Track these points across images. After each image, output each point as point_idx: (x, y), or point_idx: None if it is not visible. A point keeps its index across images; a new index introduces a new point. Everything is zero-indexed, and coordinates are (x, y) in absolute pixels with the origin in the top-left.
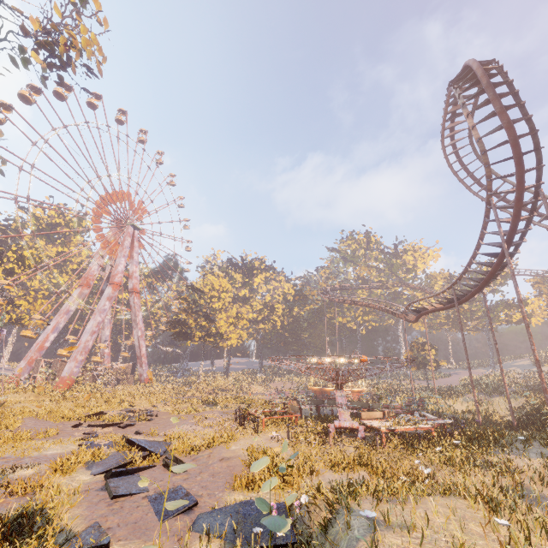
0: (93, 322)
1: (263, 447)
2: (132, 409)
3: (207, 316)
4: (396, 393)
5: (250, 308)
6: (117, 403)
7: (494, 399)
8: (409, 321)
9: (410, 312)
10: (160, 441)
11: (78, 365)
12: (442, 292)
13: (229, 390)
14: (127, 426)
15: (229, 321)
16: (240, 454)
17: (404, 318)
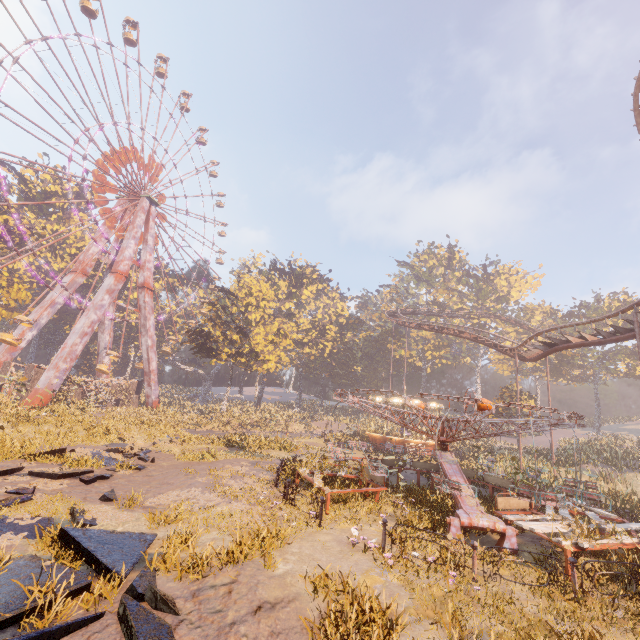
0: (85, 320)
1: (348, 580)
2: (117, 447)
3: (240, 328)
4: (479, 451)
5: (295, 326)
6: (101, 434)
7: (626, 475)
8: (522, 359)
9: (535, 346)
10: (134, 532)
11: (59, 375)
12: (608, 316)
13: (261, 426)
14: (95, 480)
15: (268, 339)
16: (296, 590)
17: (516, 353)
